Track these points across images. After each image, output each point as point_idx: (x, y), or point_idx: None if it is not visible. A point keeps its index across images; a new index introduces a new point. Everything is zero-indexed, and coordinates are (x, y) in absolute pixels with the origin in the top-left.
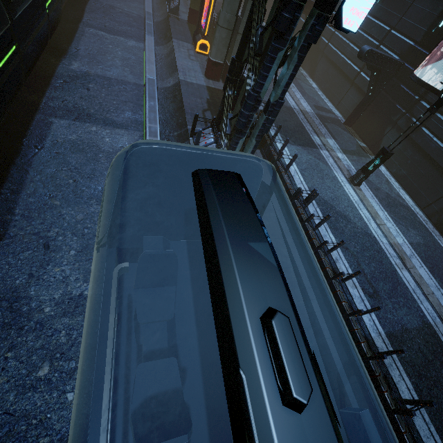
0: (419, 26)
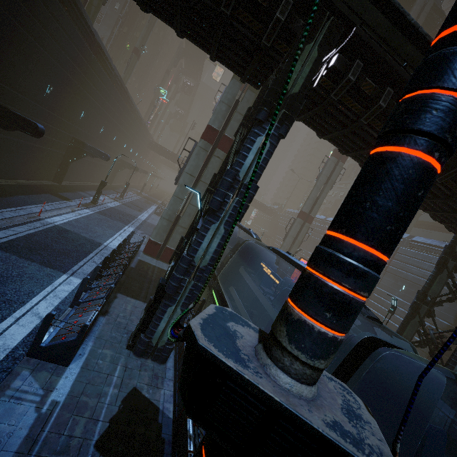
0: (446, 314)
